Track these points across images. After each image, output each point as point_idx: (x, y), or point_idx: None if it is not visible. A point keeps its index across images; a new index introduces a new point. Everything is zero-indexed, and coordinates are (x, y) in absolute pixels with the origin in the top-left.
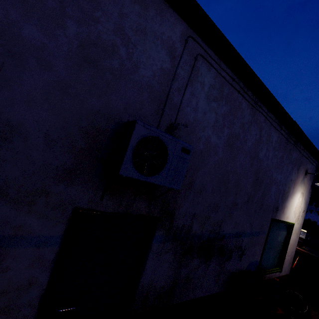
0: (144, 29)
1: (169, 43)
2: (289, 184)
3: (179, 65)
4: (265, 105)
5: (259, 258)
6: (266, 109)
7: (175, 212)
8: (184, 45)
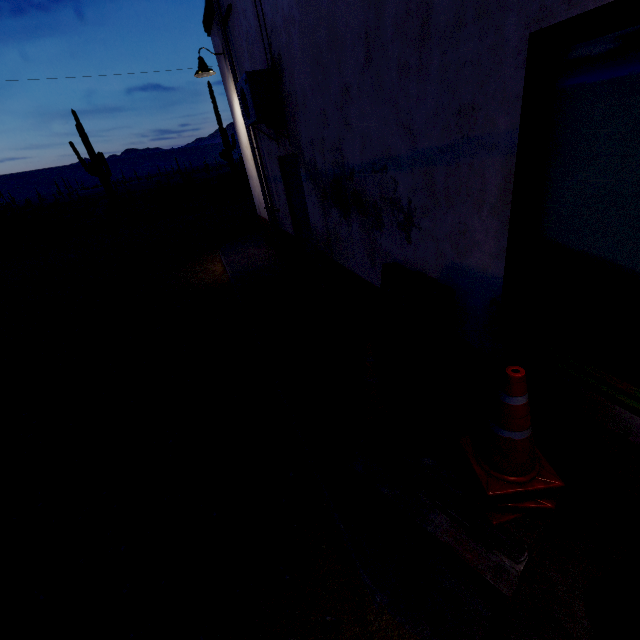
0: None
1: None
2: None
3: None
4: None
5: (502, 271)
6: None
7: (301, 144)
8: None
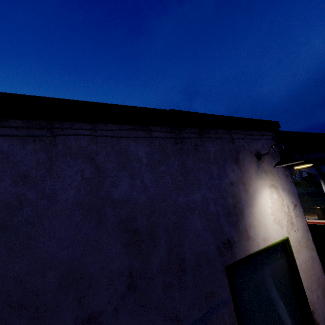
0: None
1: None
2: (232, 191)
3: None
4: (75, 121)
5: None
6: (86, 124)
7: None
8: None
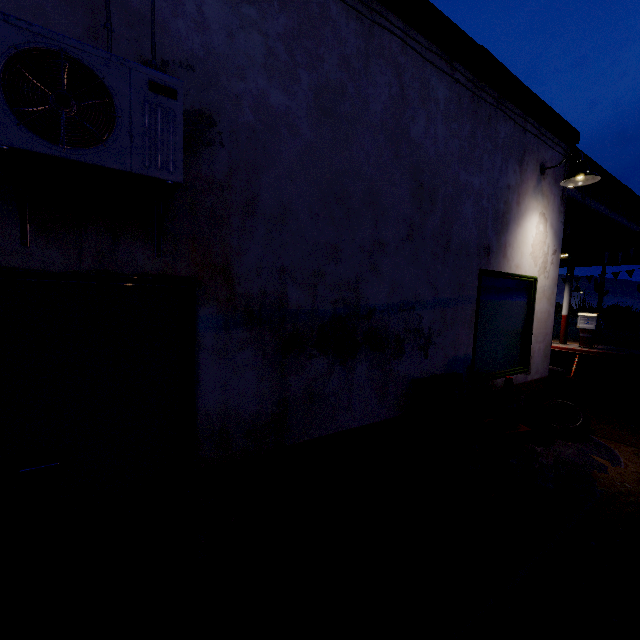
0: None
1: None
2: (506, 196)
3: None
4: (393, 11)
5: (470, 351)
6: (400, 22)
7: (232, 265)
8: None
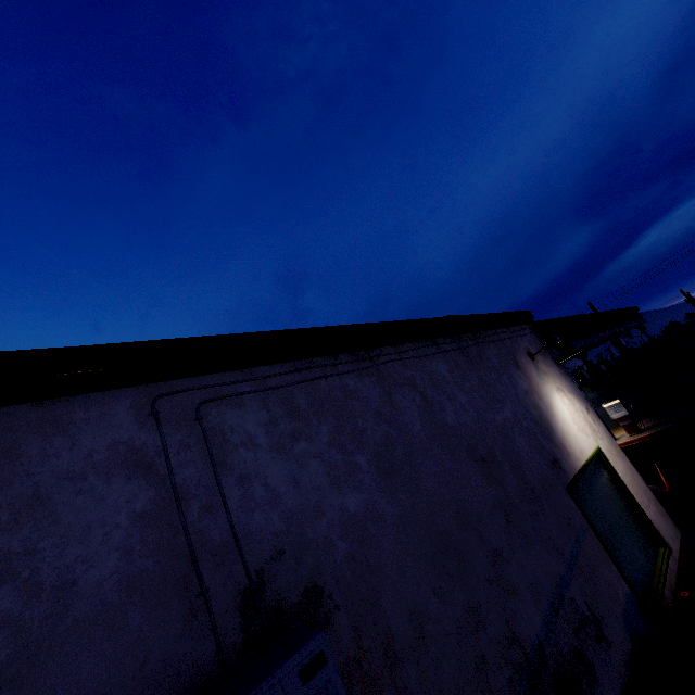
0: (36, 493)
1: (117, 455)
2: (531, 401)
3: (171, 468)
4: (384, 346)
5: (625, 585)
6: (391, 348)
7: None
8: (156, 423)
